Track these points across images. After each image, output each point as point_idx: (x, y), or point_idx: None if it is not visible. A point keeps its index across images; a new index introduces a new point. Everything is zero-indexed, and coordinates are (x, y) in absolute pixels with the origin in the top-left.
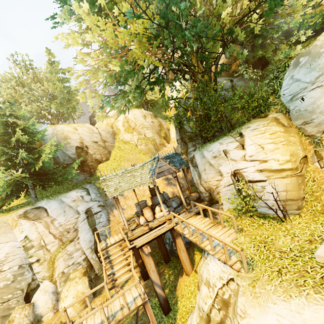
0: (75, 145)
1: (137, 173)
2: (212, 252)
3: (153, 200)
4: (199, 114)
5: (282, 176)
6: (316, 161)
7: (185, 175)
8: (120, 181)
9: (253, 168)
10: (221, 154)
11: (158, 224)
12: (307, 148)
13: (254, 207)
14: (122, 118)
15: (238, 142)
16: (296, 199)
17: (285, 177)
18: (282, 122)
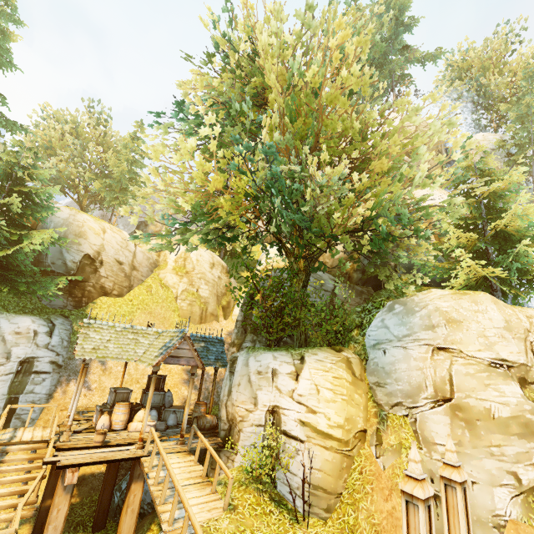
0: (86, 250)
1: (145, 341)
2: (167, 527)
3: (144, 396)
4: (273, 303)
5: (325, 446)
6: (373, 444)
7: (214, 380)
8: (110, 340)
9: (296, 415)
10: (268, 373)
11: (123, 441)
12: (370, 420)
13: (273, 478)
14: (181, 251)
15: (295, 367)
16: (330, 492)
17: (329, 449)
18: (354, 368)
